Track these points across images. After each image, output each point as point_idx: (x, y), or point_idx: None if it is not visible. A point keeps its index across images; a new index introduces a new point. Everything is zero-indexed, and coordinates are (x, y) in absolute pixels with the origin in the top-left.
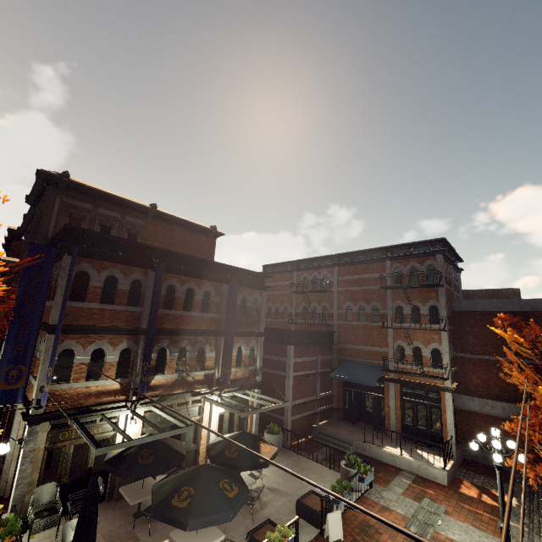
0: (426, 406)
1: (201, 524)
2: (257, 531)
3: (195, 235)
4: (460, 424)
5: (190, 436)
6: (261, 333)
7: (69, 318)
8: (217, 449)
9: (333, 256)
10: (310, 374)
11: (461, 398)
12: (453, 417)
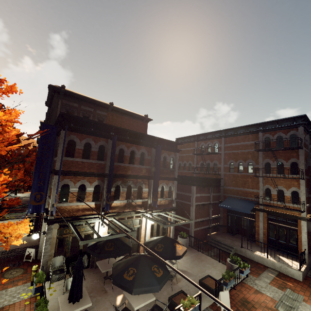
0: (286, 228)
1: (141, 292)
2: (174, 296)
3: (135, 120)
4: (310, 241)
5: (134, 236)
6: (175, 178)
7: (66, 167)
8: (150, 245)
9: (221, 131)
10: (205, 204)
11: None
12: (307, 236)
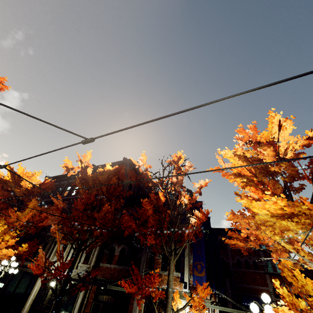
0: None
1: None
2: None
3: None
4: None
5: None
6: None
7: None
8: None
9: (224, 228)
10: (231, 302)
11: None
12: None
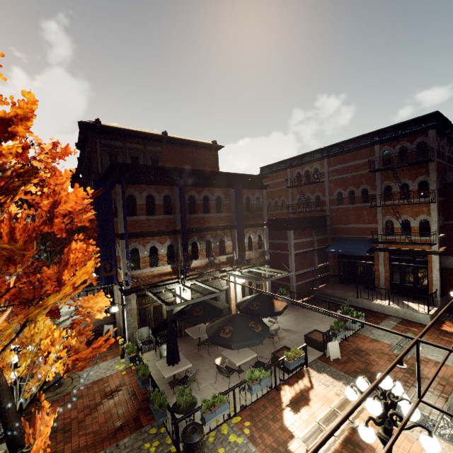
0: (413, 267)
1: (241, 346)
2: (277, 352)
3: (200, 151)
4: (446, 280)
5: (223, 299)
6: (265, 223)
7: (130, 228)
8: (243, 305)
9: (322, 149)
10: (308, 251)
11: (449, 259)
12: (439, 274)
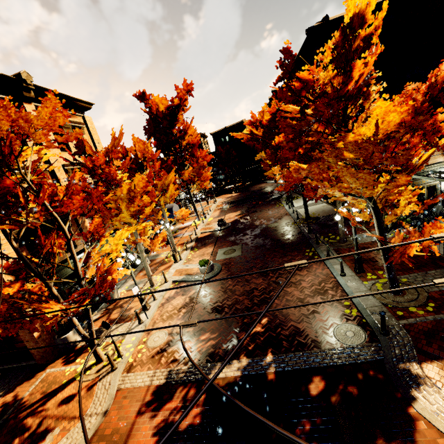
0: None
1: None
2: None
3: None
4: None
5: None
6: None
7: None
8: None
9: None
10: None
11: None
12: None
